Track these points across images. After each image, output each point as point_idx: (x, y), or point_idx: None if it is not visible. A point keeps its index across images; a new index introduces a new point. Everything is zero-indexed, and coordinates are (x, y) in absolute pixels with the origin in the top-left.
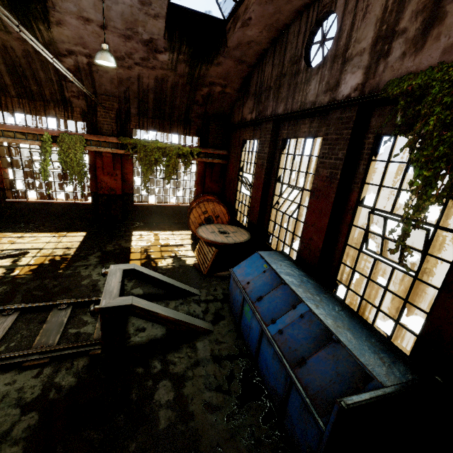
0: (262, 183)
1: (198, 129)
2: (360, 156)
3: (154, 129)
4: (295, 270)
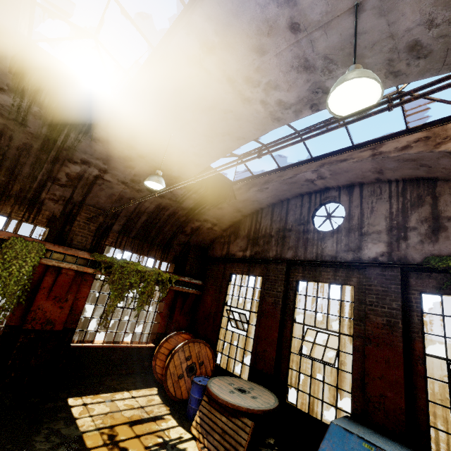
0: (277, 323)
1: (175, 256)
2: (410, 308)
3: (131, 249)
4: (399, 446)
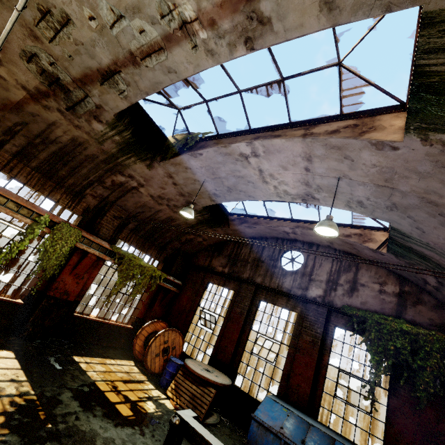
0: (240, 328)
1: (166, 257)
2: (327, 334)
3: (136, 245)
4: (301, 413)
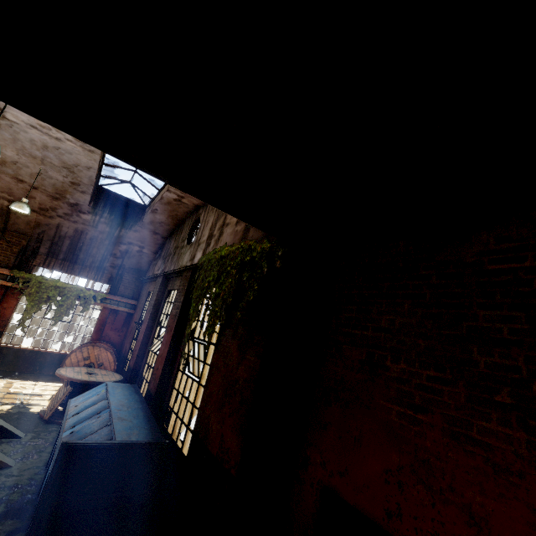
0: (146, 326)
1: (111, 278)
2: None
3: (61, 270)
4: (130, 394)
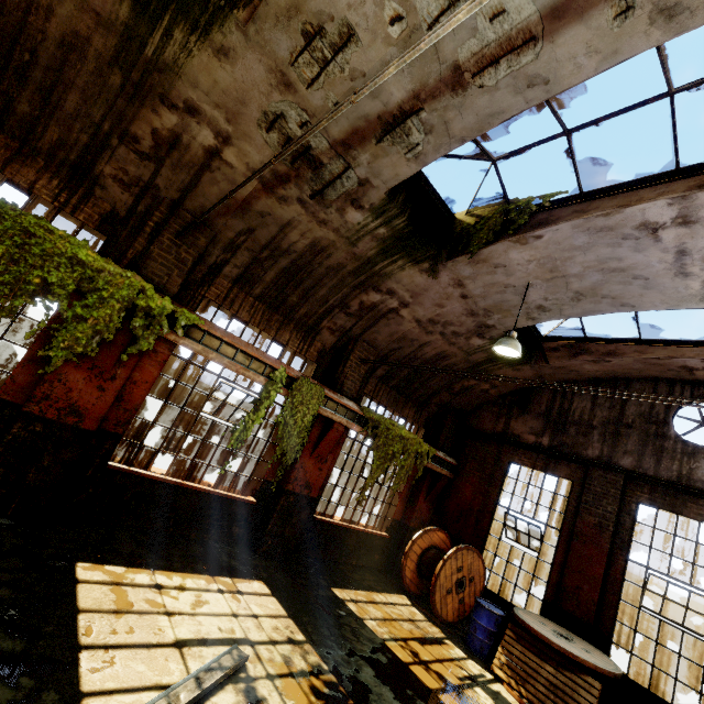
0: (604, 555)
1: (427, 418)
2: None
3: (387, 403)
4: None
